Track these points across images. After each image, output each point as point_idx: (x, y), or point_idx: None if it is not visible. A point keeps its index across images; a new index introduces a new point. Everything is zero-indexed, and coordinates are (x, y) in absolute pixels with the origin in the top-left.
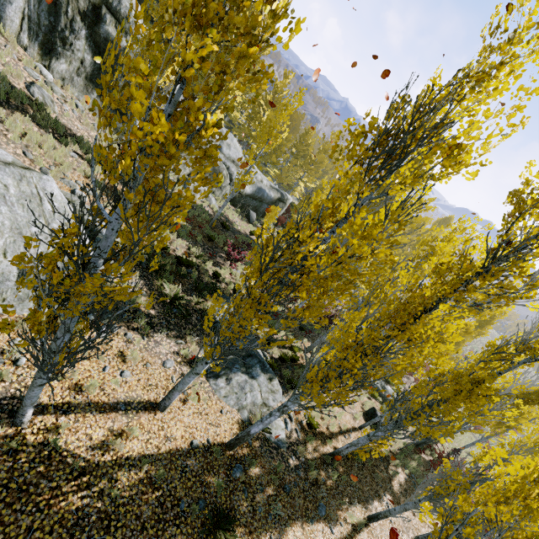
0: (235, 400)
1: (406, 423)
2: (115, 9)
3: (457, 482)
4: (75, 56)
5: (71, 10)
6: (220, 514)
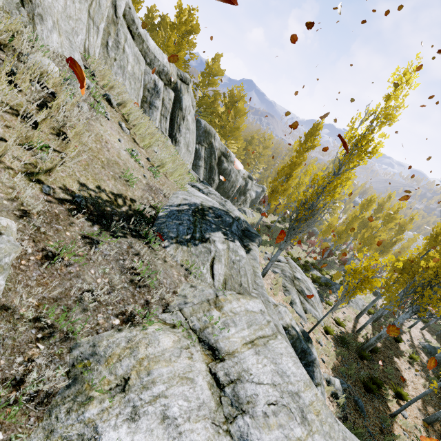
0: (358, 308)
1: None
2: (226, 154)
3: (438, 303)
4: (215, 183)
5: (215, 166)
6: (395, 337)
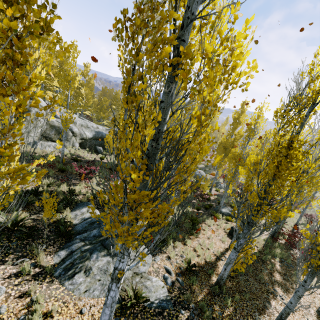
0: (99, 288)
1: (255, 218)
2: None
3: None
4: None
5: None
6: None
